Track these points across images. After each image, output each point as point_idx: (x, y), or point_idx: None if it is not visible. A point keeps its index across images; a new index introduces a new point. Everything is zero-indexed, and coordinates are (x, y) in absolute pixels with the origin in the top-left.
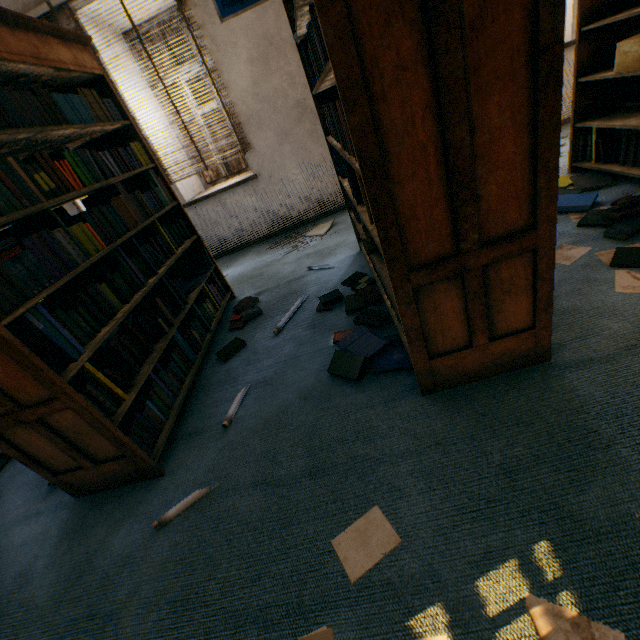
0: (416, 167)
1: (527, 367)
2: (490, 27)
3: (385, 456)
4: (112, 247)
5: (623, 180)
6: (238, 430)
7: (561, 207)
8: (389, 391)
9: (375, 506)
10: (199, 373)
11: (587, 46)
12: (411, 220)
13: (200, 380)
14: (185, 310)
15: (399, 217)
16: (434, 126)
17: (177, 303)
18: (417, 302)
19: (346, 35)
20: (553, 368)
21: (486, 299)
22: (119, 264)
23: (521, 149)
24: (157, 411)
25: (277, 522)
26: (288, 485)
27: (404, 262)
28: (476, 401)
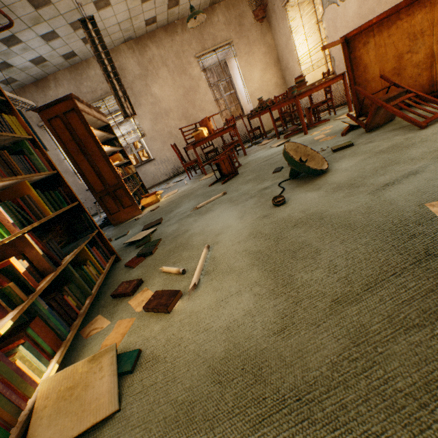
0: None
1: None
2: None
3: None
4: None
5: None
6: None
7: None
8: None
9: None
10: None
11: None
12: None
13: None
14: None
15: None
16: None
17: None
18: None
19: None
20: None
21: None
22: None
23: None
24: None
25: None
26: None
27: None
28: None
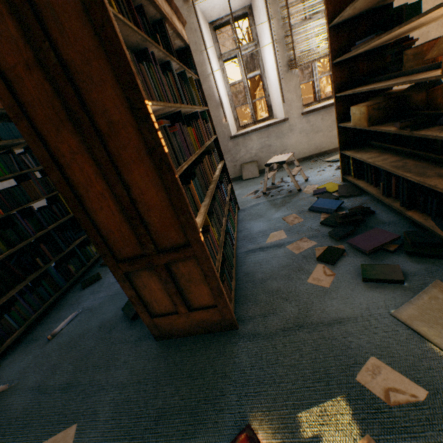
0: (102, 204)
1: (223, 331)
2: (118, 135)
3: (107, 384)
4: (8, 213)
5: (367, 192)
6: (54, 343)
7: (319, 207)
8: (143, 332)
9: (76, 424)
10: (66, 294)
11: (342, 104)
12: (110, 232)
13: (63, 300)
14: (64, 252)
15: (102, 230)
16: (105, 183)
17: (60, 247)
18: (132, 280)
19: (35, 136)
20: (236, 336)
21: (178, 284)
22: (15, 223)
23: (164, 199)
24: (12, 321)
25: (23, 422)
26: (47, 394)
27: (112, 256)
28: (180, 352)
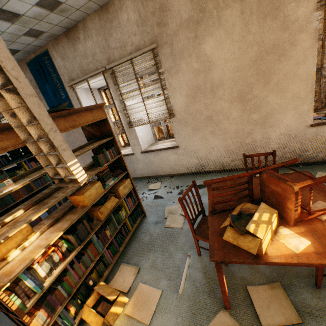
0: None
1: None
2: None
3: None
4: None
5: None
6: None
7: None
8: None
9: None
10: None
11: None
12: None
13: None
14: None
15: None
16: None
17: None
18: None
19: None
20: None
21: None
22: None
23: None
24: None
25: None
26: None
27: None
28: None
